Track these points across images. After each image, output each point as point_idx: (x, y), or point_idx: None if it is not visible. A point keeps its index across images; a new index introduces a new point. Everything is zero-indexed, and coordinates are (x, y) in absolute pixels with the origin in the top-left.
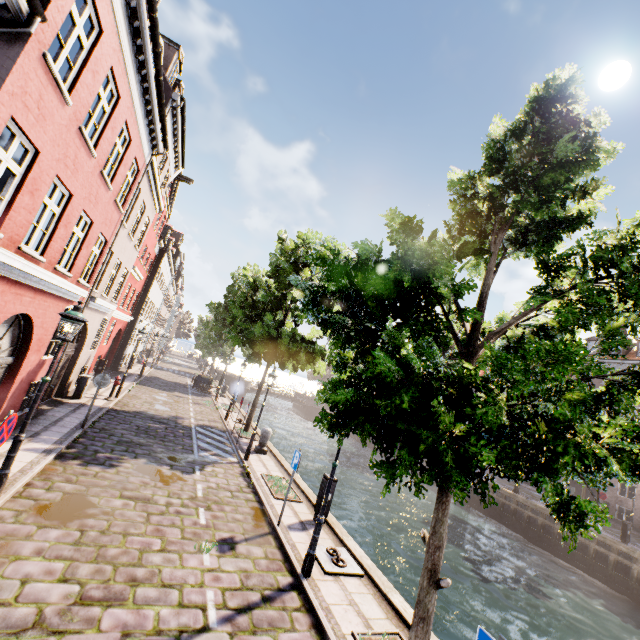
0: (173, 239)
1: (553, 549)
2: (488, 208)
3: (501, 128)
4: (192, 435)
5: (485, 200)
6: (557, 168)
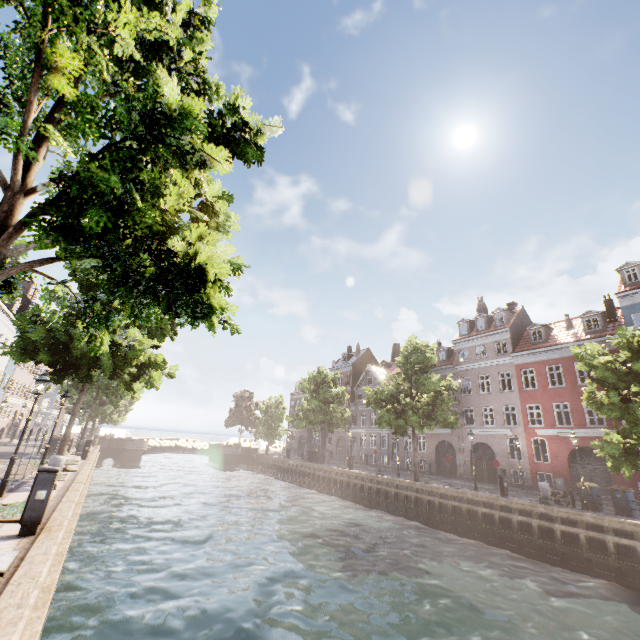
0: None
1: (452, 527)
2: None
3: None
4: None
5: None
6: None
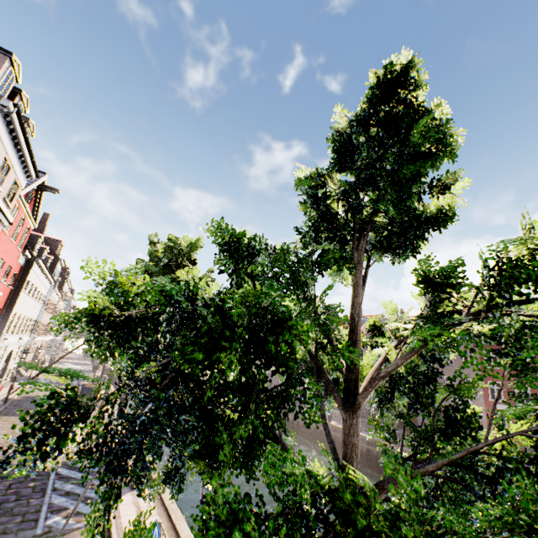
0: (47, 247)
1: None
2: (345, 209)
3: (344, 119)
4: (47, 486)
5: (339, 200)
6: (414, 159)
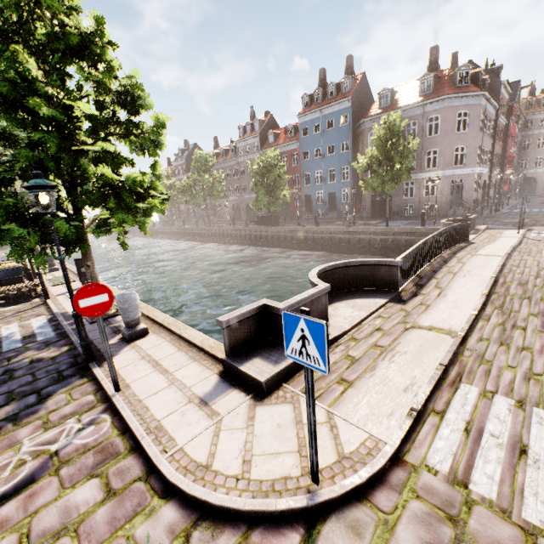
0: None
1: (220, 242)
2: None
3: None
4: None
5: None
6: None
